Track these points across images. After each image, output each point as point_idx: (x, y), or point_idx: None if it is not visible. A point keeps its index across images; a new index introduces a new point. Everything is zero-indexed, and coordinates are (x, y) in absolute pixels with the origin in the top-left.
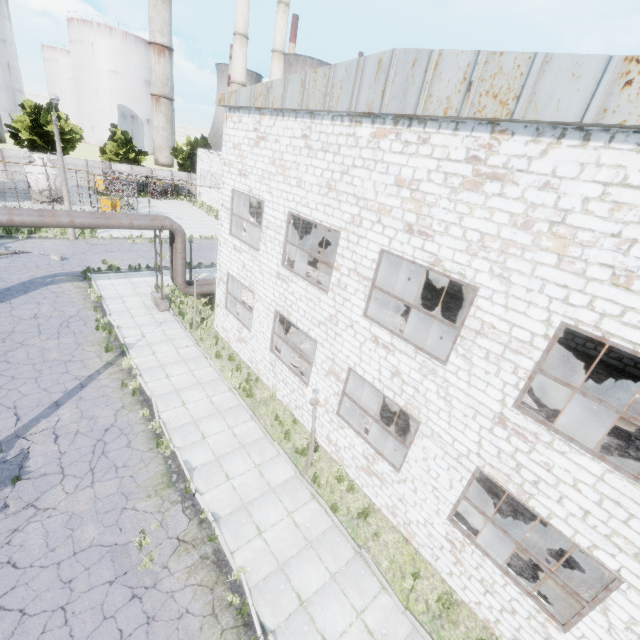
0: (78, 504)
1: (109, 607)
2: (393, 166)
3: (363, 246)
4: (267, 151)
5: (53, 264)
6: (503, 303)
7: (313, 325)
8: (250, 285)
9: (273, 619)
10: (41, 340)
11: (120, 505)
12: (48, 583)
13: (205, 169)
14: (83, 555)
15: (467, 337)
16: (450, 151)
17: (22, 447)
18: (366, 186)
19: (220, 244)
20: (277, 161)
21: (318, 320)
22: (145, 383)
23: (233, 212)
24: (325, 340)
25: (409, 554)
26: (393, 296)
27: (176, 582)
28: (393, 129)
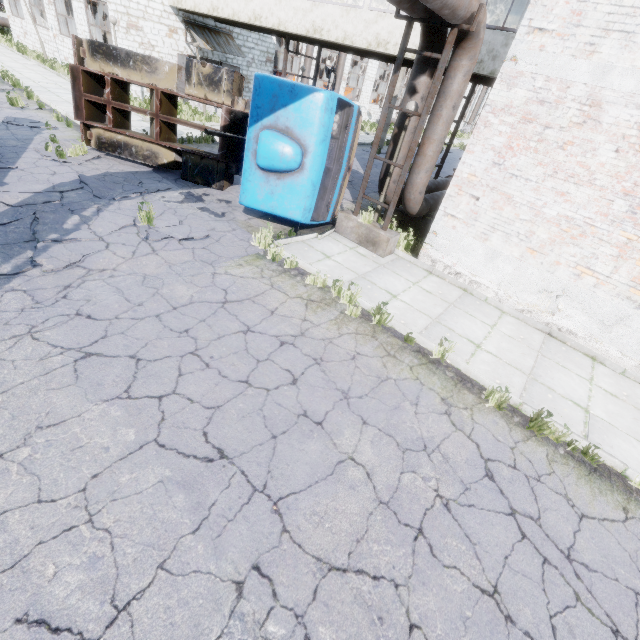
0: None
1: None
2: None
3: None
4: None
5: None
6: None
7: None
8: None
9: None
10: None
11: None
12: None
13: None
14: None
15: None
16: None
17: None
18: None
19: None
20: None
21: None
22: None
23: None
24: None
25: None
26: None
27: None
28: None
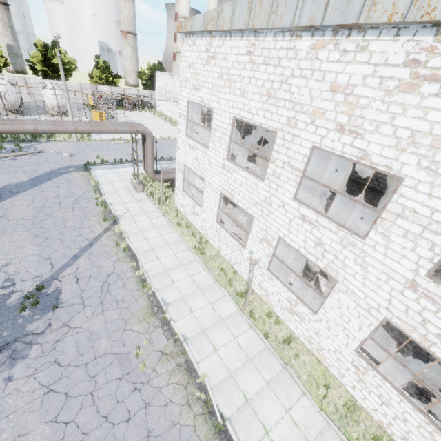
0: (95, 325)
1: (120, 395)
2: (329, 74)
3: (296, 143)
4: (216, 68)
5: (65, 159)
6: (427, 192)
7: (251, 205)
8: (201, 174)
9: (228, 410)
10: (62, 213)
11: (121, 327)
12: (81, 377)
13: (161, 87)
14: (101, 359)
15: (387, 219)
16: (388, 56)
17: (56, 286)
18: (302, 93)
19: (178, 143)
20: (224, 75)
21: (255, 201)
22: (131, 243)
23: (188, 118)
24: (260, 216)
25: (321, 370)
26: (321, 184)
27: (162, 381)
28: (332, 40)
